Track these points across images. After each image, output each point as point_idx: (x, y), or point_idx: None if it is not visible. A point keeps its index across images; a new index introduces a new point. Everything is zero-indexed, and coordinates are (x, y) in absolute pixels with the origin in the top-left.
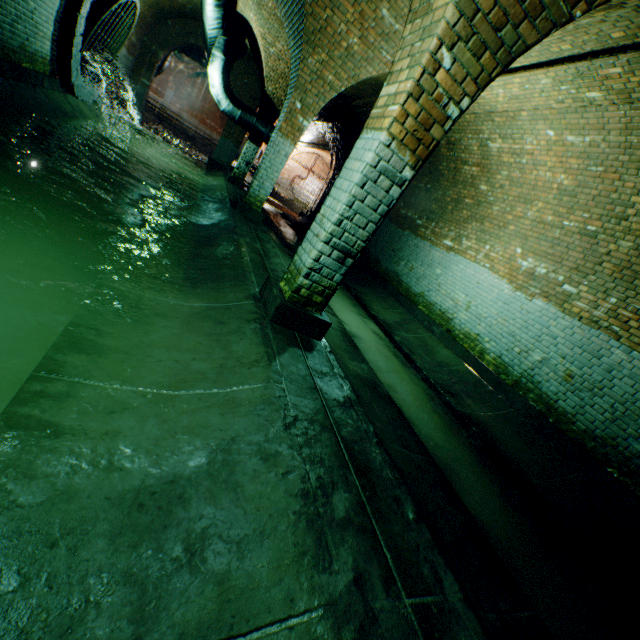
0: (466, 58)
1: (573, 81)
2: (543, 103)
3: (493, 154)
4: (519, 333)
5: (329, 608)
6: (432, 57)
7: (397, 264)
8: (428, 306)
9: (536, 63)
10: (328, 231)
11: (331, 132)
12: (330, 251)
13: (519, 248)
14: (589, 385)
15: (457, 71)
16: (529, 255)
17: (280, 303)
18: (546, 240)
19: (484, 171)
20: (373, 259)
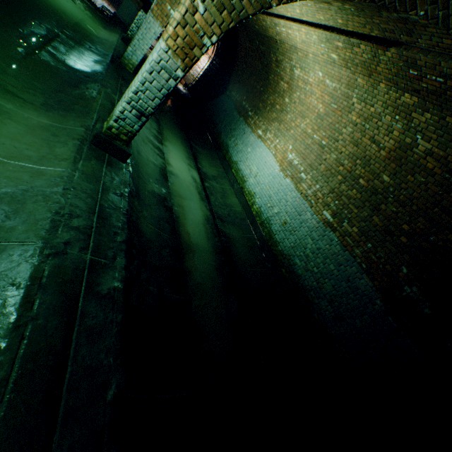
0: (213, 11)
1: (325, 43)
2: (316, 52)
3: (295, 78)
4: (273, 196)
5: (44, 243)
6: (192, 3)
7: (230, 139)
8: (237, 171)
9: (312, 22)
10: (129, 96)
11: None
12: (131, 109)
13: (291, 146)
14: (291, 229)
15: (208, 17)
16: (294, 151)
17: (96, 133)
18: (304, 144)
19: (289, 89)
20: (218, 132)
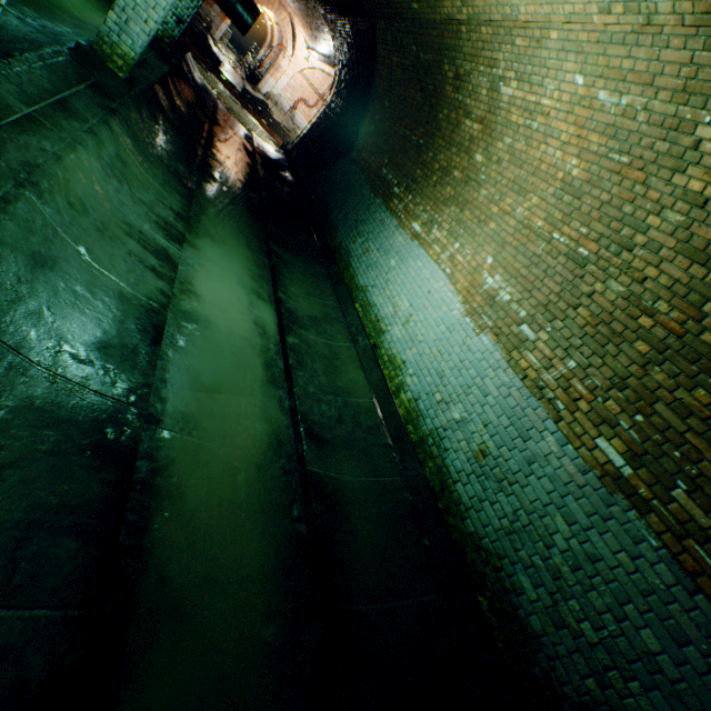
0: None
1: None
2: (582, 8)
3: (502, 106)
4: (449, 375)
5: None
6: None
7: (354, 240)
8: (366, 307)
9: None
10: None
11: (339, 36)
12: None
13: (491, 257)
14: (500, 474)
15: None
16: (499, 270)
17: None
18: (525, 255)
19: (486, 132)
20: (332, 226)
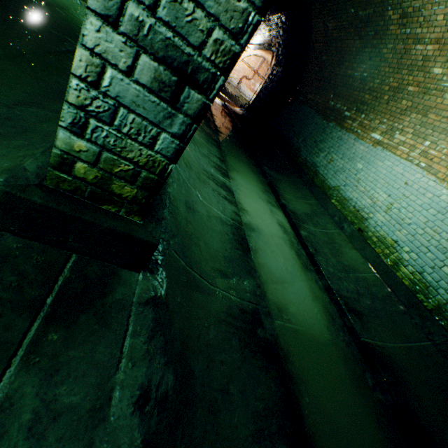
0: None
1: None
2: None
3: None
4: None
5: None
6: None
7: (316, 155)
8: (342, 201)
9: None
10: None
11: (275, 27)
12: (128, 54)
13: None
14: None
15: None
16: None
17: (3, 191)
18: None
19: (445, 48)
20: (294, 149)
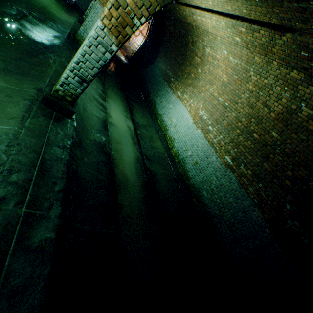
0: None
1: (231, 28)
2: (223, 35)
3: (206, 55)
4: (188, 142)
5: None
6: None
7: (157, 98)
8: (161, 121)
9: (221, 12)
10: (72, 65)
11: None
12: (74, 76)
13: (202, 105)
14: (200, 168)
15: (138, 1)
16: (204, 109)
17: (45, 95)
18: (211, 104)
19: (201, 62)
20: (148, 92)
